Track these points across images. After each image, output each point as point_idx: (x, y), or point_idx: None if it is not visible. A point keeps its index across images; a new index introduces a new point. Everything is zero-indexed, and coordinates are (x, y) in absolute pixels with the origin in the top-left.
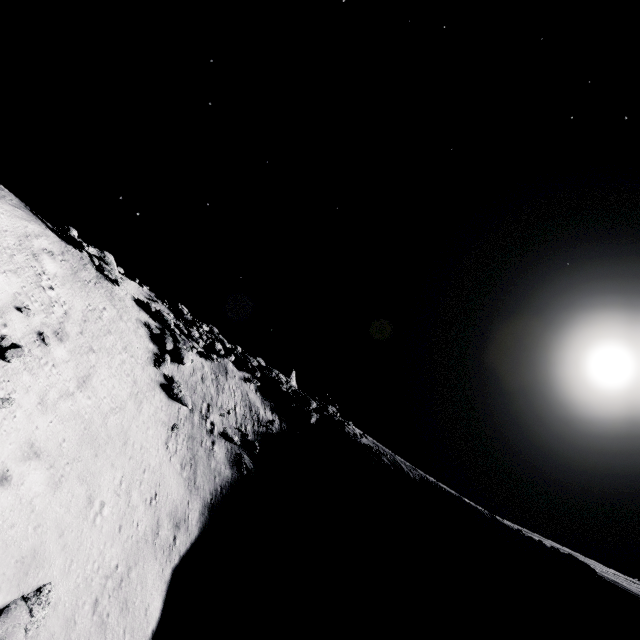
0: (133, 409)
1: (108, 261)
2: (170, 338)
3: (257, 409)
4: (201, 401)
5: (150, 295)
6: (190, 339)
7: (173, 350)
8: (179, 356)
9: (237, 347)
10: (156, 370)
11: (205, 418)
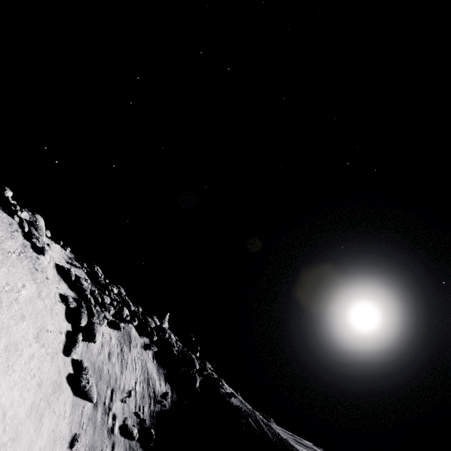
0: (30, 432)
1: (38, 226)
2: (85, 311)
3: (154, 381)
4: (106, 387)
5: (70, 257)
6: (103, 308)
7: (86, 325)
8: (91, 333)
9: (139, 308)
10: (65, 357)
11: (108, 411)
